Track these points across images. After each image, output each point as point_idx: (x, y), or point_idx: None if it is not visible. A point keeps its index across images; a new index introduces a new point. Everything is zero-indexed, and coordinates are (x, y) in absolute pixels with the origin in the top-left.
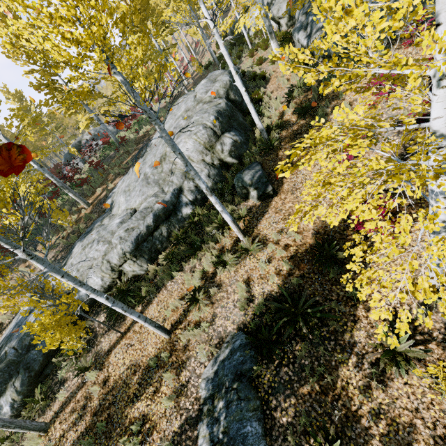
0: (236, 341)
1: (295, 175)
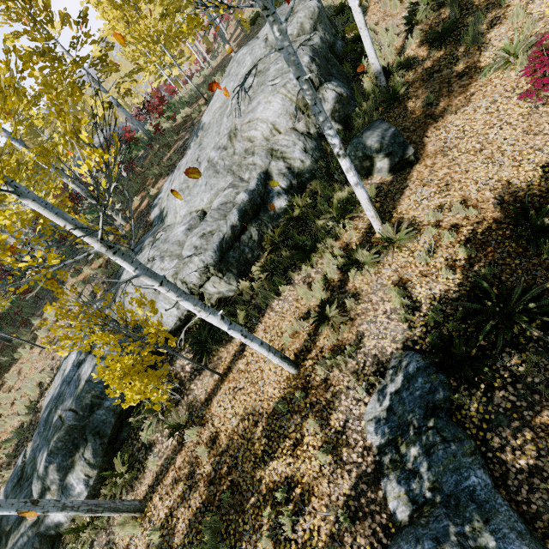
0: (409, 364)
1: (444, 130)
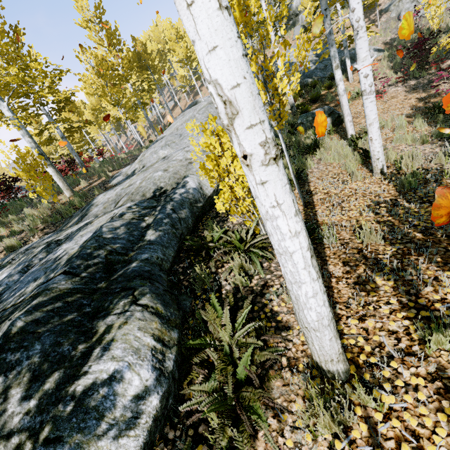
0: None
1: None
